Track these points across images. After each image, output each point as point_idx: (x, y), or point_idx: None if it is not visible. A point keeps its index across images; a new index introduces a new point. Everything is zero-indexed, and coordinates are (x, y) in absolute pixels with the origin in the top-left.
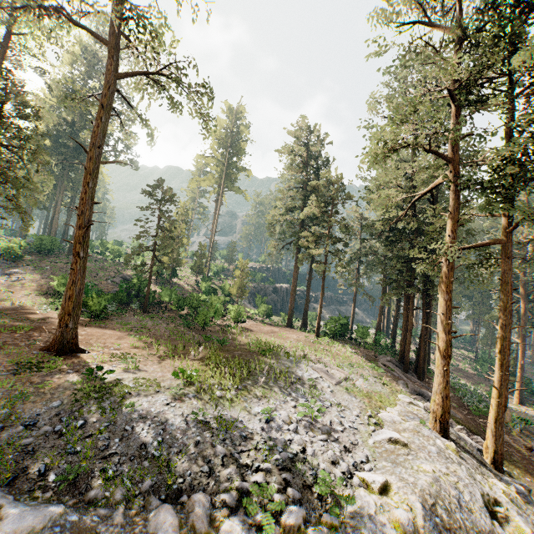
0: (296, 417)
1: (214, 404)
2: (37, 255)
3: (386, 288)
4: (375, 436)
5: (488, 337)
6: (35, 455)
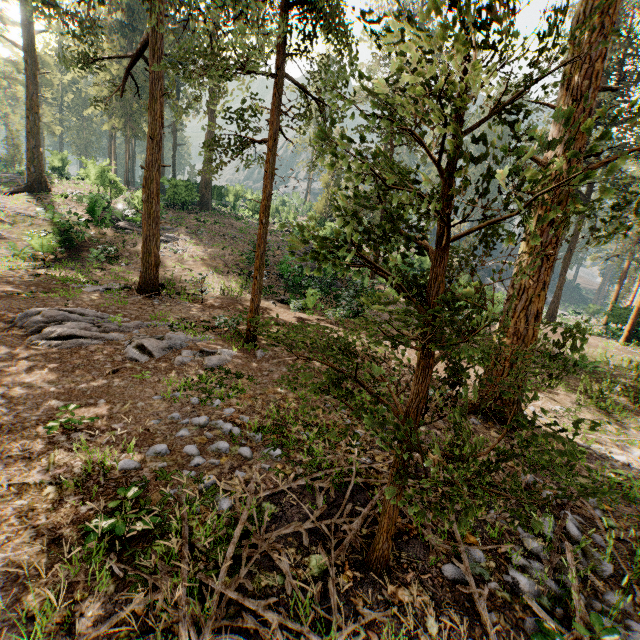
0: None
1: None
2: (172, 211)
3: None
4: None
5: None
6: None
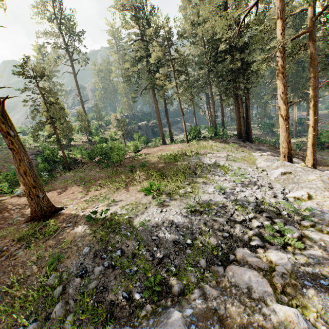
0: (234, 184)
1: (185, 198)
2: None
3: (207, 102)
4: (272, 176)
5: (262, 112)
6: (109, 290)
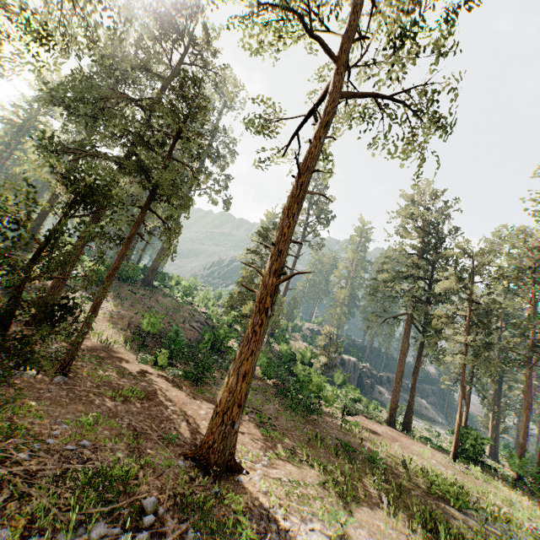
0: None
1: None
2: (116, 281)
3: (496, 391)
4: None
5: None
6: None
